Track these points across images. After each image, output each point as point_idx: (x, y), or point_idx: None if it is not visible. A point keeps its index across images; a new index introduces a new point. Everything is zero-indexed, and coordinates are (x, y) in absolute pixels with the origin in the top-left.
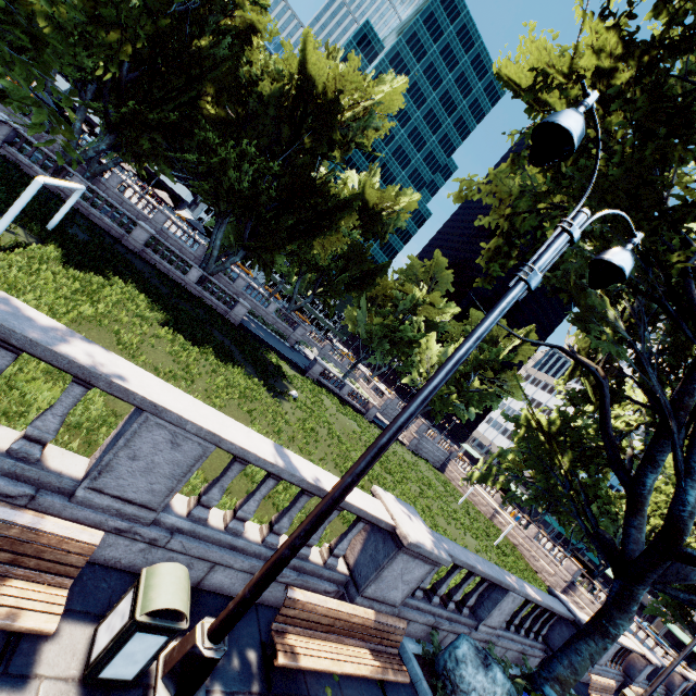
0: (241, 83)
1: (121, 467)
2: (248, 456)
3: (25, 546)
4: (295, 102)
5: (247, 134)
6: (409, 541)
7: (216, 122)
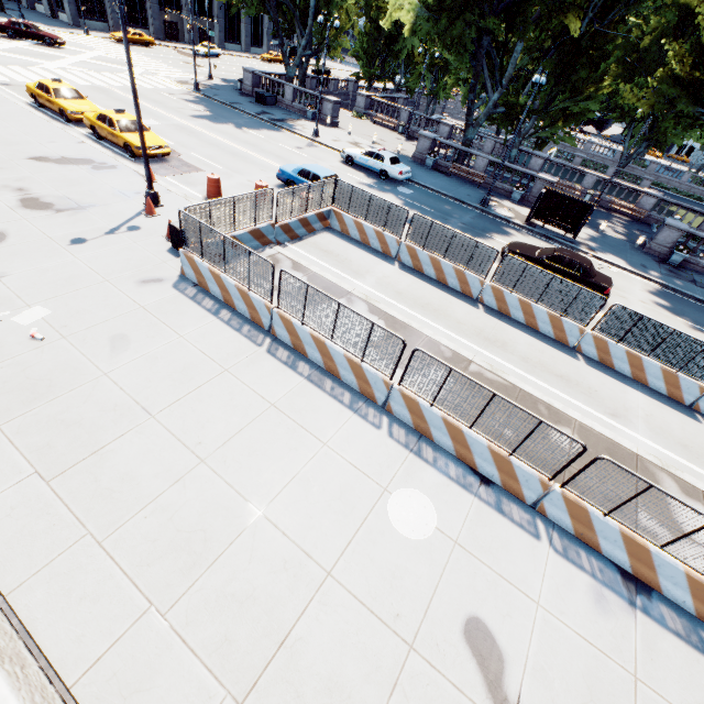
0: (632, 43)
1: (584, 183)
2: (603, 178)
3: (575, 189)
4: (676, 25)
5: (636, 73)
6: (644, 191)
7: (618, 75)
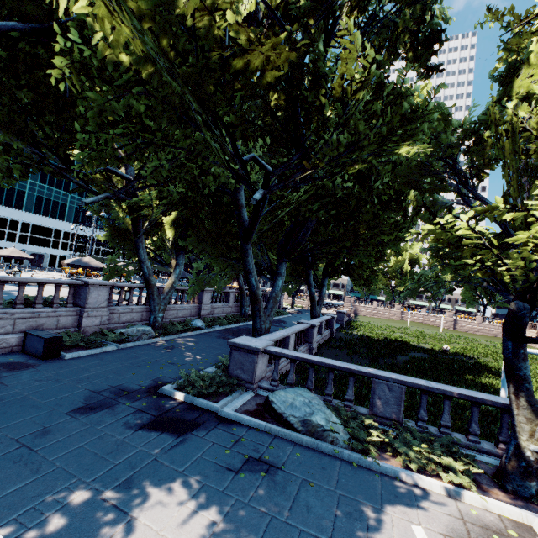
0: None
1: None
2: None
3: None
4: None
5: None
6: None
7: None
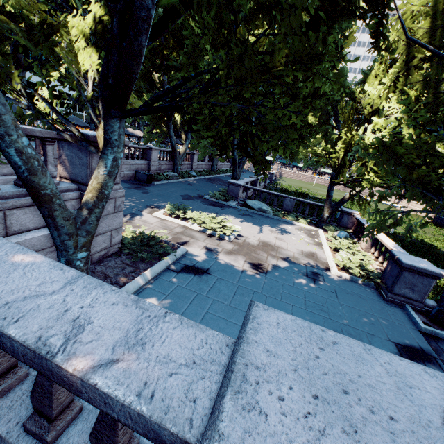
0: None
1: None
2: None
3: None
4: None
5: None
6: None
7: None
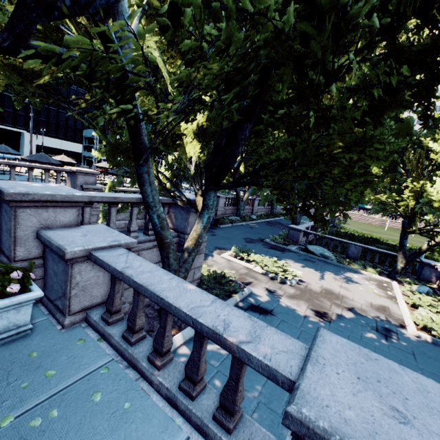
0: None
1: None
2: None
3: None
4: None
5: None
6: None
7: None
